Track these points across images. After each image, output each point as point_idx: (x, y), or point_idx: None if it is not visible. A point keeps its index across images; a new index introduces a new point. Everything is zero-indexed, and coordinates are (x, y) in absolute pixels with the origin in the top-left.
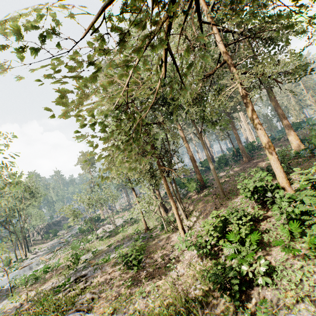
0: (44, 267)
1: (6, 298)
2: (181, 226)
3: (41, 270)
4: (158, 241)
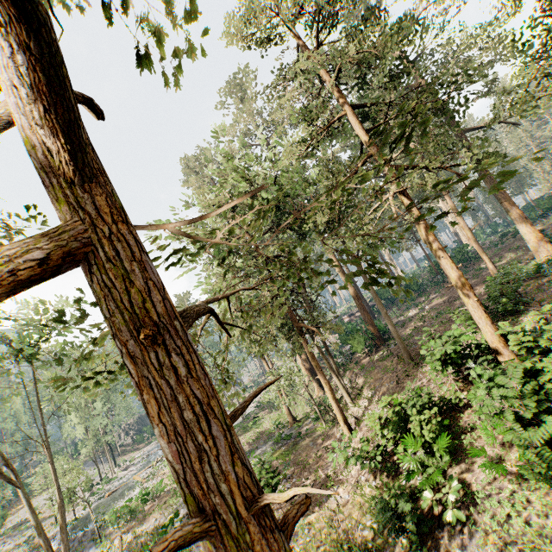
0: (141, 493)
1: (93, 544)
2: (342, 418)
3: (137, 498)
4: (310, 443)
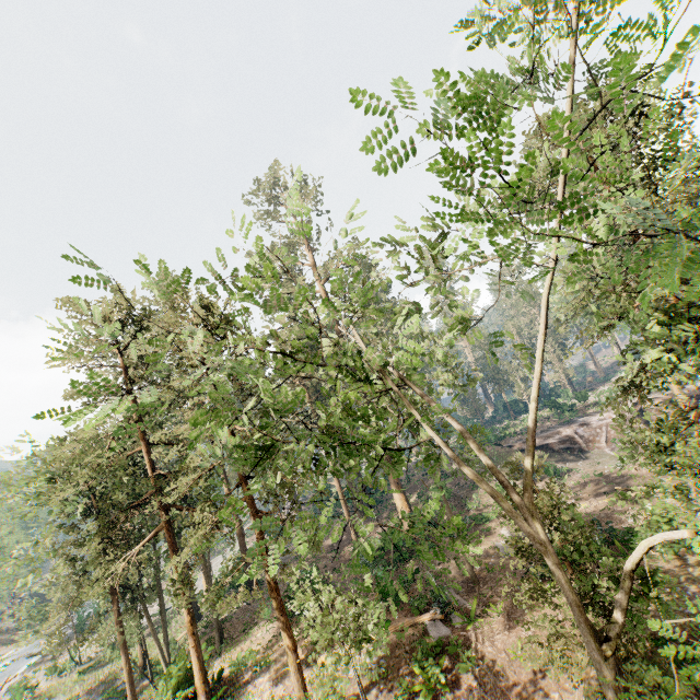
0: None
1: None
2: None
3: None
4: None
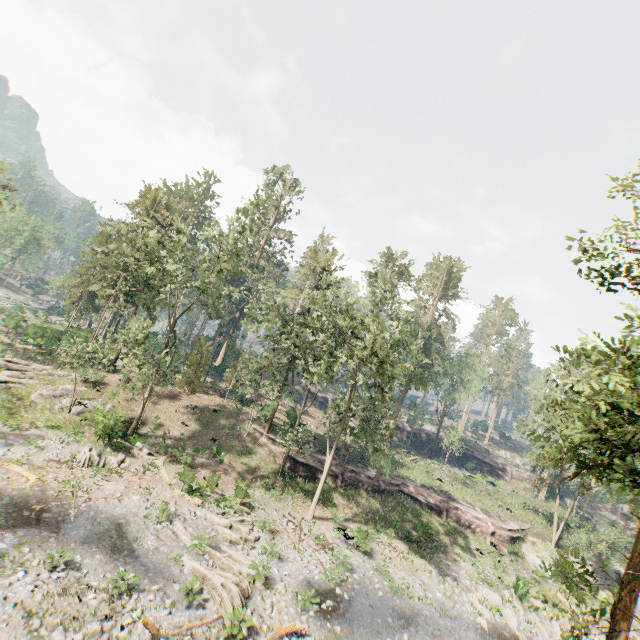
0: None
1: None
2: None
3: None
4: None
